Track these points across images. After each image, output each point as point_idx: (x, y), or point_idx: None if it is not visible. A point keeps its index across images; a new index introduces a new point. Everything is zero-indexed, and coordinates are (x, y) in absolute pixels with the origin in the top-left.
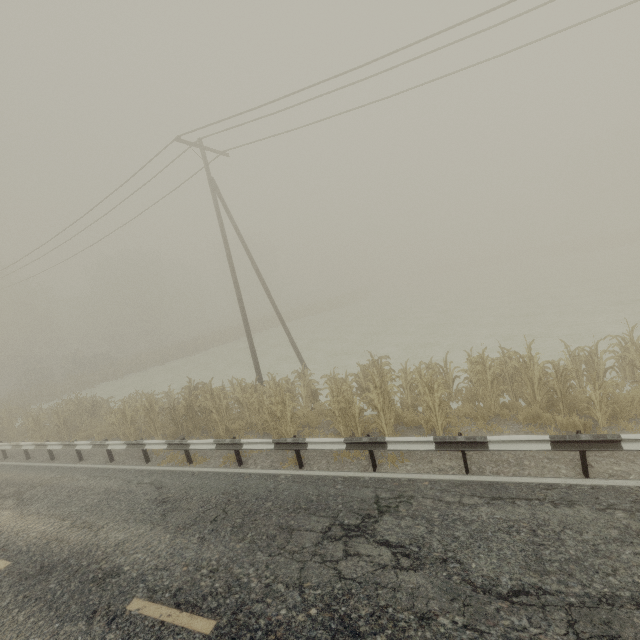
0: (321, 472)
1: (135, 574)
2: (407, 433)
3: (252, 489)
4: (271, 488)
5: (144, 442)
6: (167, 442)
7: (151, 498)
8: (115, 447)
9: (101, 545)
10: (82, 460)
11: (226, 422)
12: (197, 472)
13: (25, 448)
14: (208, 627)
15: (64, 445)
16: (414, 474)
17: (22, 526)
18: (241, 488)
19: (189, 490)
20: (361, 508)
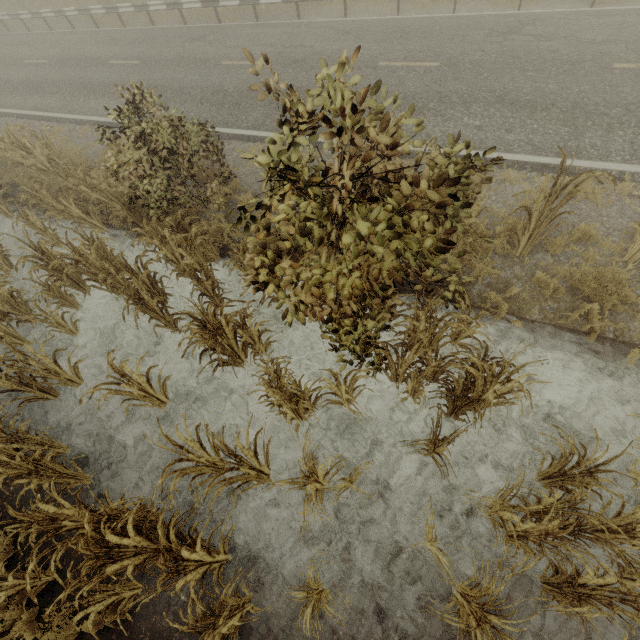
0: (193, 25)
1: (108, 57)
2: (249, 8)
3: (158, 33)
4: (167, 32)
5: (89, 8)
6: (104, 7)
7: (106, 39)
8: (71, 14)
9: (89, 53)
10: (52, 30)
11: (143, 1)
12: (129, 29)
13: (3, 19)
14: (138, 62)
15: (32, 14)
16: (234, 23)
17: (42, 52)
18: (152, 33)
19: (126, 35)
20: (203, 34)
